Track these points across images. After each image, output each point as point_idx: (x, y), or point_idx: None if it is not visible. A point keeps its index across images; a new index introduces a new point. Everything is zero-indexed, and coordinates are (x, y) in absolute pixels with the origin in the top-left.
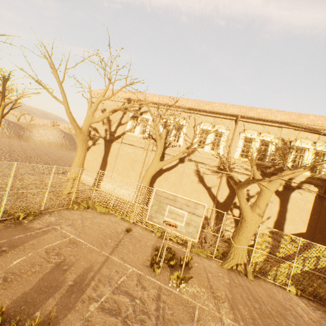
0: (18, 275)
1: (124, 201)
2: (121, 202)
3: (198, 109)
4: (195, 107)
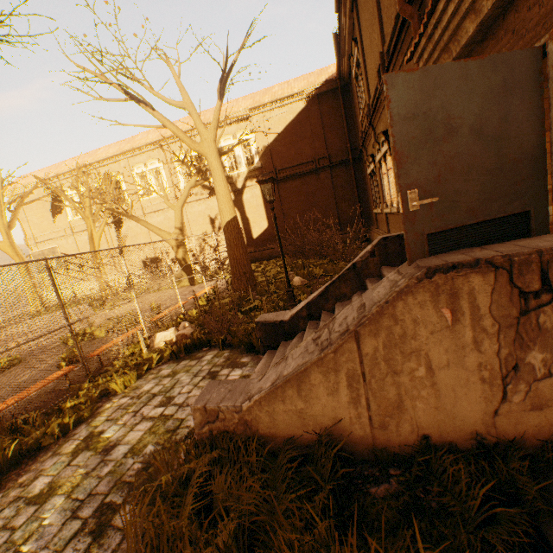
0: None
1: None
2: None
3: (118, 154)
4: (115, 153)
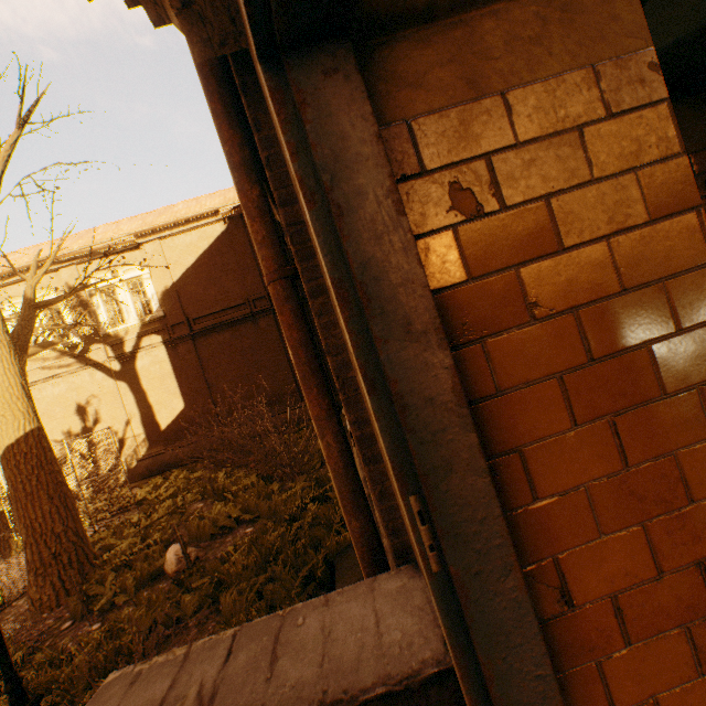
0: None
1: None
2: None
3: None
4: None
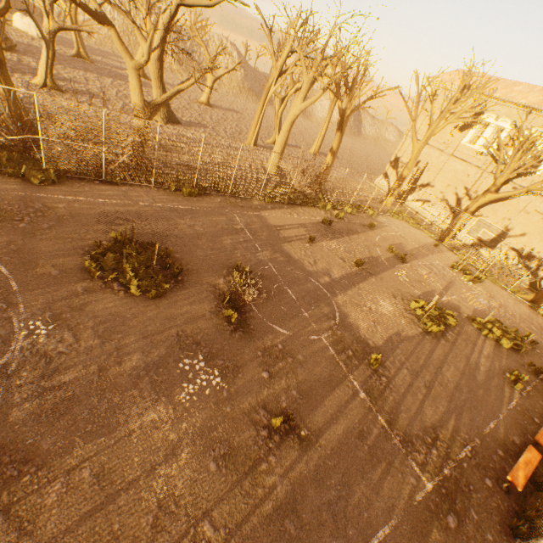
0: (386, 239)
1: (430, 223)
2: (428, 224)
3: None
4: None
